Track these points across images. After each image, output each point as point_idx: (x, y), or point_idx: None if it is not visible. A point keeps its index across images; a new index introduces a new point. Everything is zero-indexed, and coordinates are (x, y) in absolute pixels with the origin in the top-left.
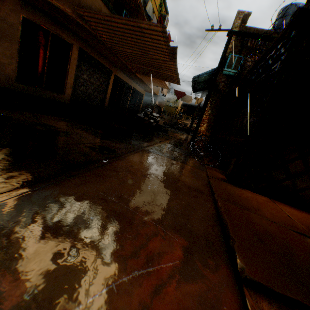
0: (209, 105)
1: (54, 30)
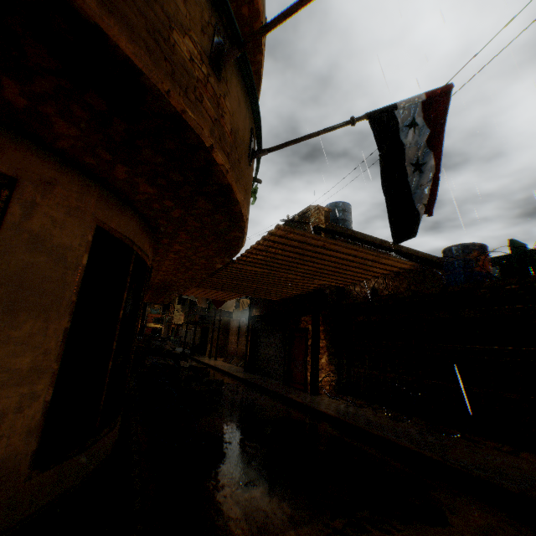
0: (322, 323)
1: (141, 243)
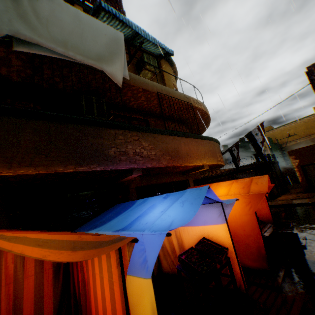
0: None
1: None
